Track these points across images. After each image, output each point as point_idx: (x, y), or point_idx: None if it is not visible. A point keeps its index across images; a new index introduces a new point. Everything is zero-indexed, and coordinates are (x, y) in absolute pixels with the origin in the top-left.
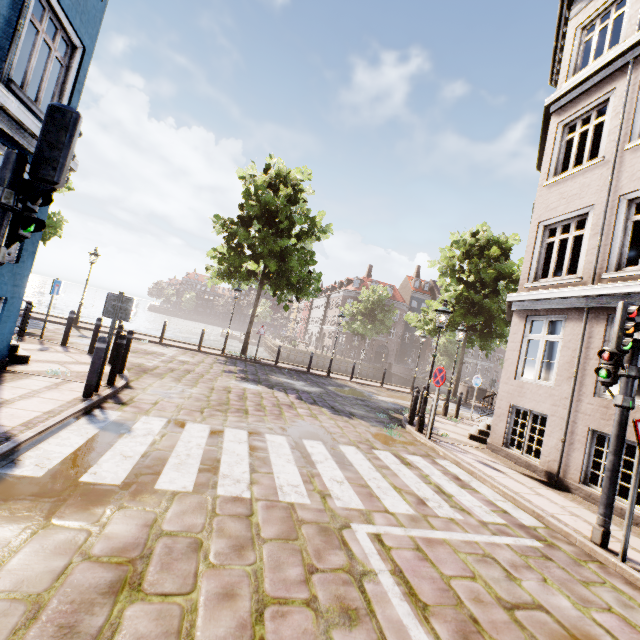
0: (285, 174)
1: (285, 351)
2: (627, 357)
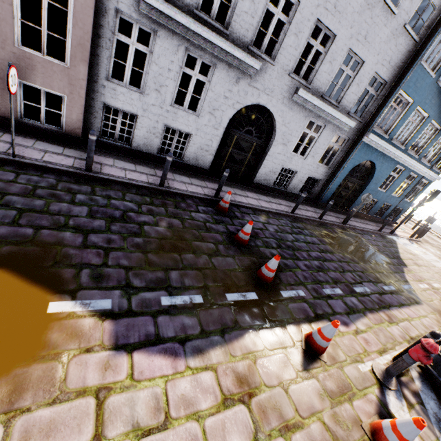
0: None
1: None
2: None
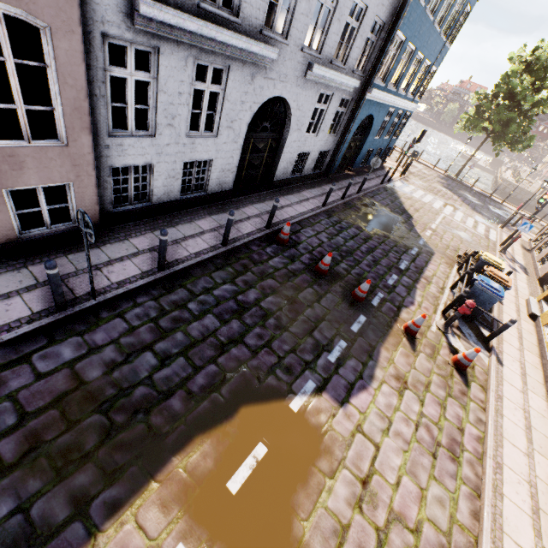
0: (542, 60)
1: (504, 184)
2: (541, 205)
